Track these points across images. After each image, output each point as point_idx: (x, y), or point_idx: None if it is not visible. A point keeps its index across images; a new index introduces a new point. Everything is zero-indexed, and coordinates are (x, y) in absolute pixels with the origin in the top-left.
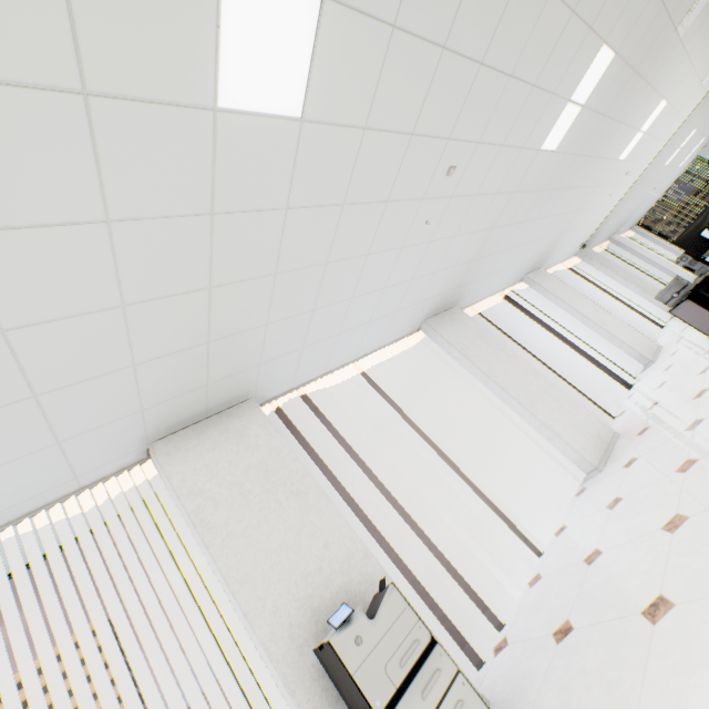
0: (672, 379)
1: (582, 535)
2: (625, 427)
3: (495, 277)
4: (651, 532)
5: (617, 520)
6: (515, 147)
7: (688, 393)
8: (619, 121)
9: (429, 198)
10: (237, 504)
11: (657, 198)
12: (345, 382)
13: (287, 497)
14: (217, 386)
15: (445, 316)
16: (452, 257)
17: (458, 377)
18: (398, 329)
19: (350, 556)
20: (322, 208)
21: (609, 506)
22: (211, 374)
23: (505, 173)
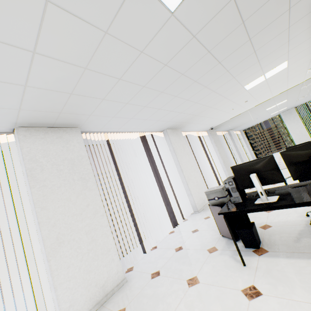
0: (184, 253)
1: None
2: (135, 276)
3: (129, 121)
4: None
5: None
6: None
7: (163, 308)
8: (255, 48)
9: None
10: None
11: (256, 123)
12: None
13: None
14: None
15: (53, 132)
16: None
17: (25, 189)
18: None
19: None
20: None
21: None
22: None
23: None
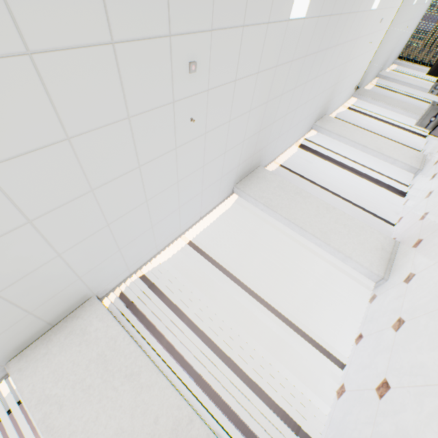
0: None
1: (374, 354)
2: (403, 235)
3: (287, 135)
4: (434, 384)
5: (401, 349)
6: (260, 24)
7: None
8: None
9: (181, 99)
10: (79, 401)
11: (411, 33)
12: (183, 248)
13: (122, 382)
14: (43, 308)
15: (251, 177)
16: (237, 136)
17: (268, 222)
18: (212, 200)
19: (177, 425)
20: (40, 151)
21: (394, 327)
22: (26, 307)
23: (259, 51)
